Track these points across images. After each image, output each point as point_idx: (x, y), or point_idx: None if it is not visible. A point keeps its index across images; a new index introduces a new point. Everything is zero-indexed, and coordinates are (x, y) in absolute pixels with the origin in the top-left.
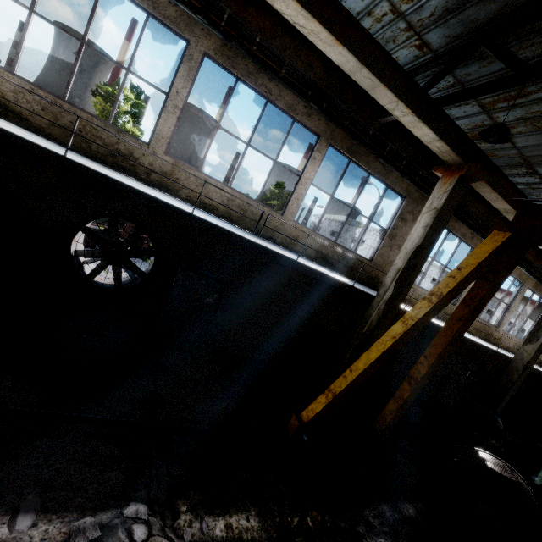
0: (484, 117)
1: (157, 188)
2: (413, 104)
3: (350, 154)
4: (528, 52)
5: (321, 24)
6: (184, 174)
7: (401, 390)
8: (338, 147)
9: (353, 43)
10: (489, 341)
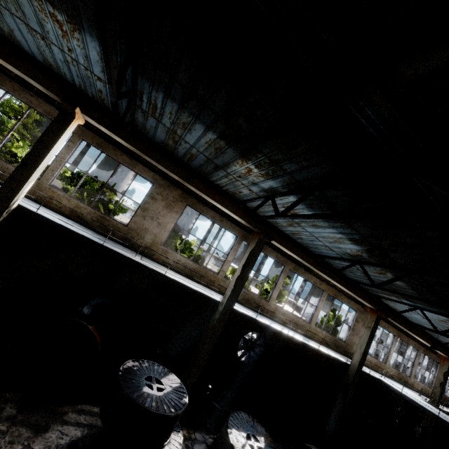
0: None
1: (410, 388)
2: None
3: None
4: None
5: None
6: (415, 383)
7: None
8: None
9: None
10: None
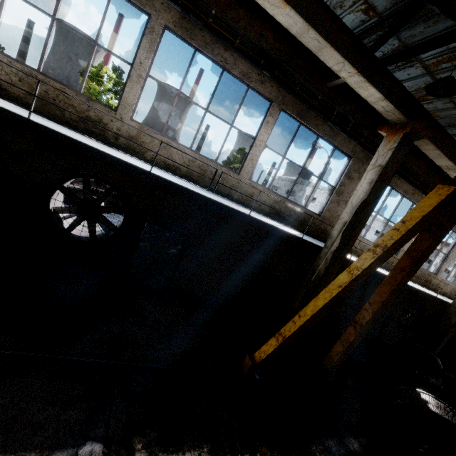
0: (428, 78)
1: (125, 151)
2: (359, 64)
3: (300, 118)
4: None
5: None
6: (148, 138)
7: (347, 334)
8: (289, 112)
9: (300, 4)
10: (428, 287)
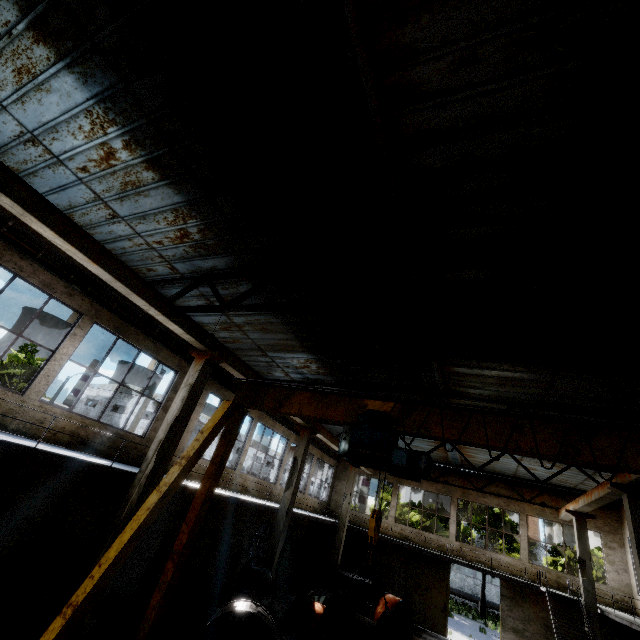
0: (226, 317)
1: None
2: (163, 309)
3: (118, 332)
4: (234, 290)
5: (78, 249)
6: None
7: (166, 573)
8: (105, 326)
9: (108, 265)
10: (271, 500)
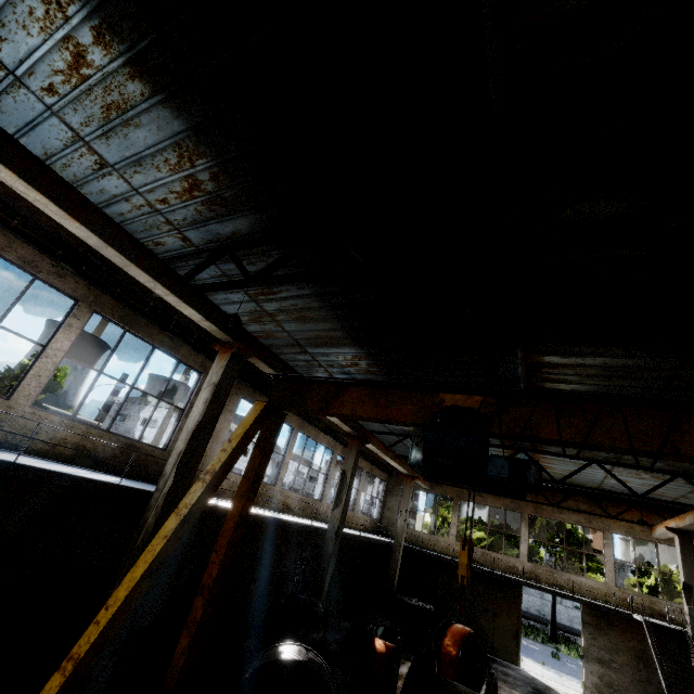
0: (255, 304)
1: None
2: (172, 287)
3: (125, 324)
4: (263, 265)
5: (48, 198)
6: None
7: (194, 611)
8: (107, 315)
9: (93, 223)
10: (317, 519)
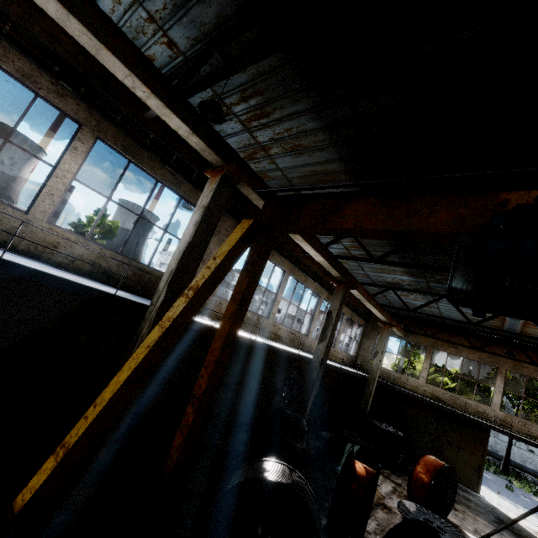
0: (248, 135)
1: None
2: (152, 84)
3: (128, 154)
4: (253, 70)
5: None
6: None
7: (186, 416)
8: (110, 143)
9: None
10: (303, 349)
